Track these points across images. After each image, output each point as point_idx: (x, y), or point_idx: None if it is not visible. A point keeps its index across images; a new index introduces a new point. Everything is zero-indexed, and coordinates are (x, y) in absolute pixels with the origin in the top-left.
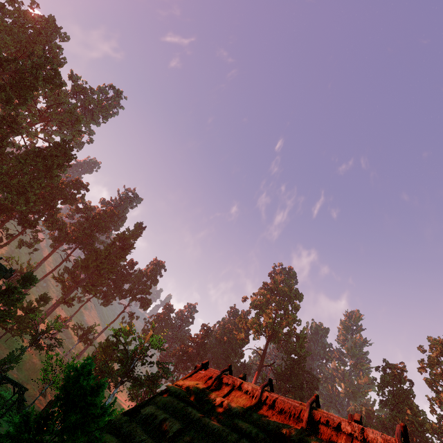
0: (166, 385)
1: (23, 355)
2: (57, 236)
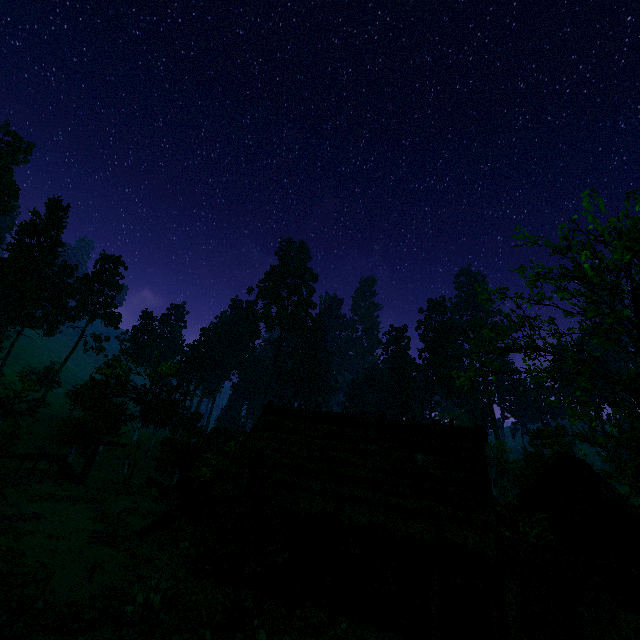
0: (254, 425)
1: None
2: None
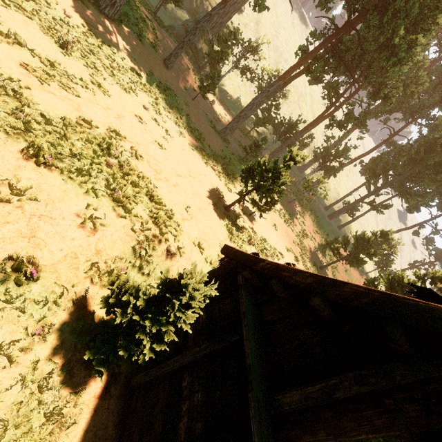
0: None
1: (334, 267)
2: (396, 103)
